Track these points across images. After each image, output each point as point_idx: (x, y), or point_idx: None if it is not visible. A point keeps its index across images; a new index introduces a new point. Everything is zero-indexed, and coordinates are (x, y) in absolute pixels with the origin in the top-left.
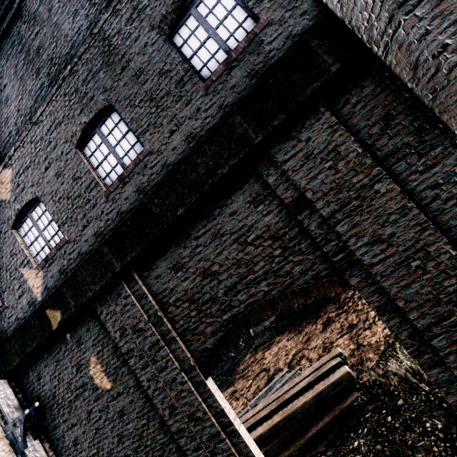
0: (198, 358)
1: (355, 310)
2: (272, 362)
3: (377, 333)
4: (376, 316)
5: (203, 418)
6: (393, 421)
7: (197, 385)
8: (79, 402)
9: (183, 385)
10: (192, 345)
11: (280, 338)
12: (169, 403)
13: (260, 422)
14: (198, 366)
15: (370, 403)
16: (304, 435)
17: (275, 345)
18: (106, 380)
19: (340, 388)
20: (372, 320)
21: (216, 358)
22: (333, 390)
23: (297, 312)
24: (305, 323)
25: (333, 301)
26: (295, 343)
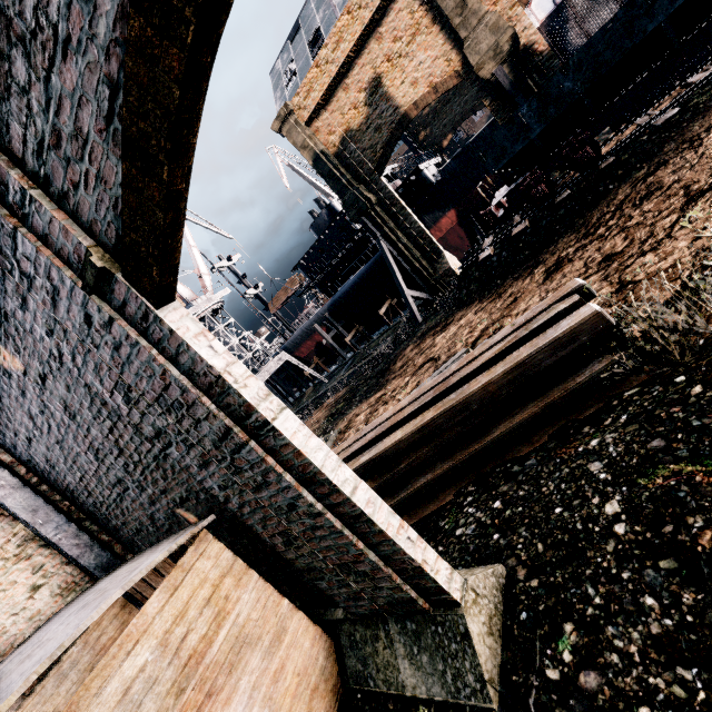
0: (116, 248)
1: (622, 229)
2: (445, 347)
3: (674, 252)
4: (677, 224)
5: (187, 403)
6: (711, 393)
7: (143, 327)
8: (7, 402)
9: (112, 332)
10: (83, 209)
11: (463, 314)
12: (112, 380)
13: (404, 424)
14: (121, 270)
15: (641, 373)
16: (483, 437)
17: (453, 325)
18: (7, 353)
19: (572, 350)
20: (664, 234)
21: (147, 229)
22: (554, 354)
23: (497, 265)
24: (510, 281)
25: (574, 228)
26: (488, 313)
